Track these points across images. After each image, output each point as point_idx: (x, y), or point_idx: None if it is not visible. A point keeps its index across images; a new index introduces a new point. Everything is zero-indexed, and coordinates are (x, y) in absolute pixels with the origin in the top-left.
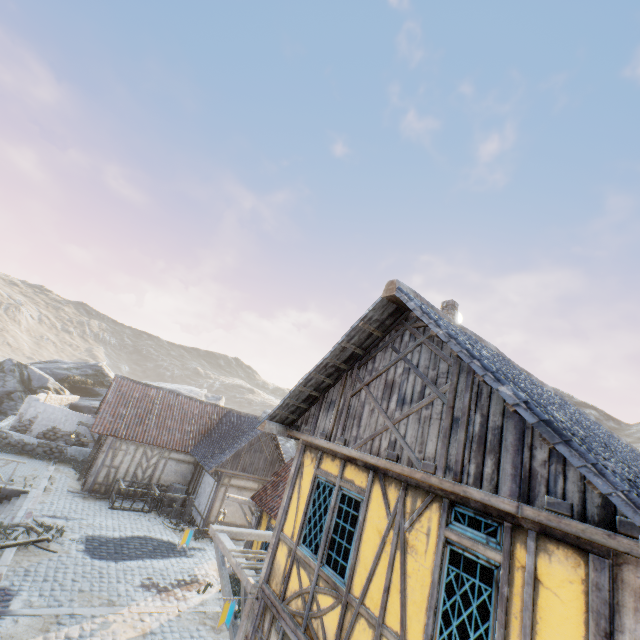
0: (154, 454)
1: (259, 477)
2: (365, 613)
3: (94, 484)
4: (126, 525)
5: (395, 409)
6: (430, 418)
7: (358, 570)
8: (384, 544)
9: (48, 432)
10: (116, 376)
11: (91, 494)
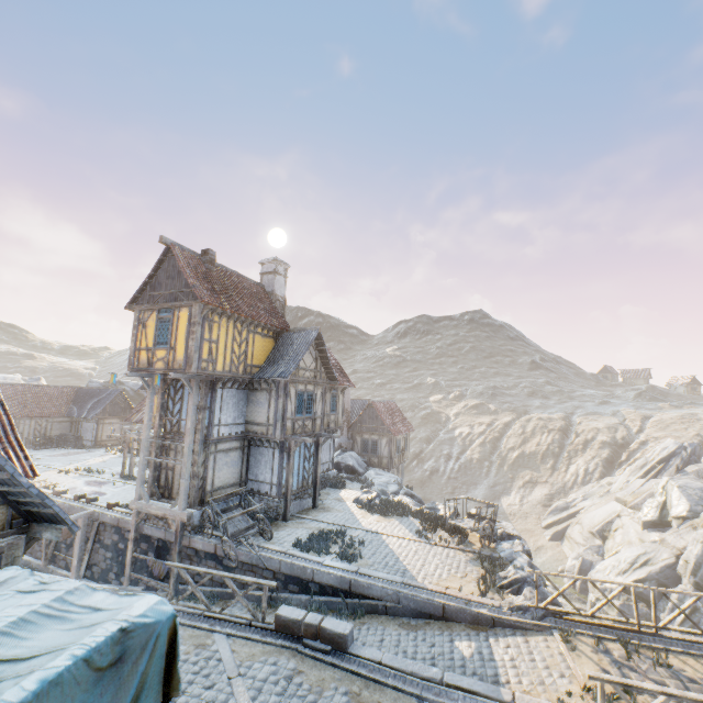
0: (43, 422)
1: (120, 416)
2: None
3: None
4: (53, 452)
5: None
6: None
7: None
8: None
9: None
10: None
11: None
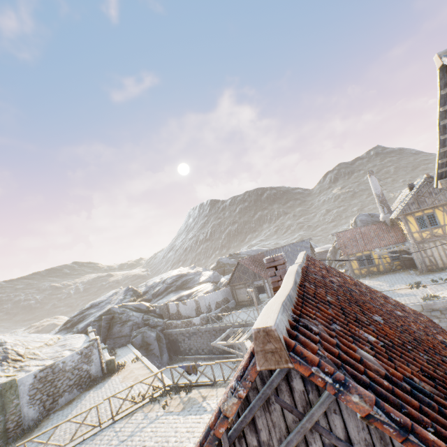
0: None
1: None
2: (446, 225)
3: None
4: None
5: (435, 196)
6: (445, 194)
7: (440, 222)
8: (443, 215)
9: (216, 305)
10: (239, 260)
11: None
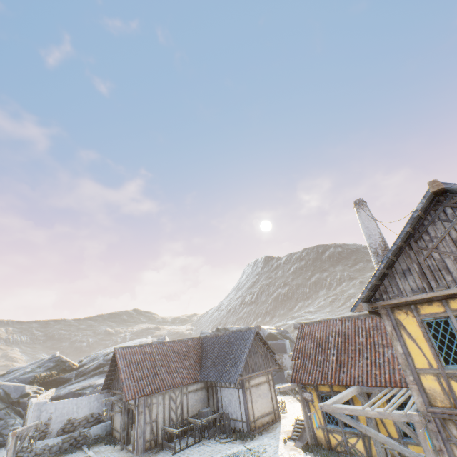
0: (177, 395)
1: (263, 371)
2: None
3: (145, 443)
4: None
5: None
6: None
7: None
8: None
9: (65, 426)
10: (116, 349)
11: (147, 453)
